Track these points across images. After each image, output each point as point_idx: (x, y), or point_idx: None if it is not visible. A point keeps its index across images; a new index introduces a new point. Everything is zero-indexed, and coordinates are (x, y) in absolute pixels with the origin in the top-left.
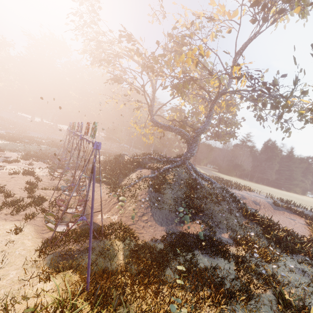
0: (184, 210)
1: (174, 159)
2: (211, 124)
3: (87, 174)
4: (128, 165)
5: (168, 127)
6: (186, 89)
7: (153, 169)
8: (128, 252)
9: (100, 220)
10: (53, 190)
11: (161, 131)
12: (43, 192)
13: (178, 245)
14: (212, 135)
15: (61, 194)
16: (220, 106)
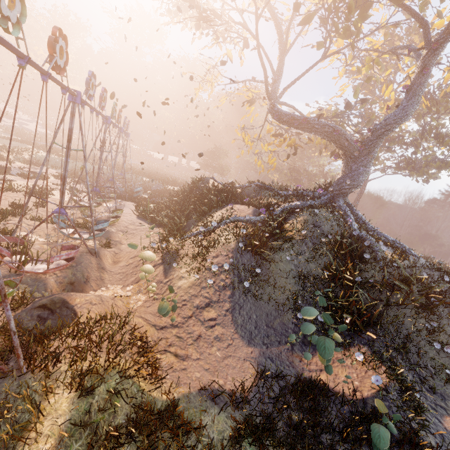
0: (321, 311)
1: (310, 193)
2: (402, 137)
3: (137, 207)
4: (210, 195)
5: (304, 119)
6: (360, 21)
7: (260, 208)
8: (86, 440)
9: (86, 302)
10: (53, 223)
11: (290, 144)
12: (26, 224)
13: (279, 448)
14: (398, 163)
15: (17, 227)
16: (430, 98)
